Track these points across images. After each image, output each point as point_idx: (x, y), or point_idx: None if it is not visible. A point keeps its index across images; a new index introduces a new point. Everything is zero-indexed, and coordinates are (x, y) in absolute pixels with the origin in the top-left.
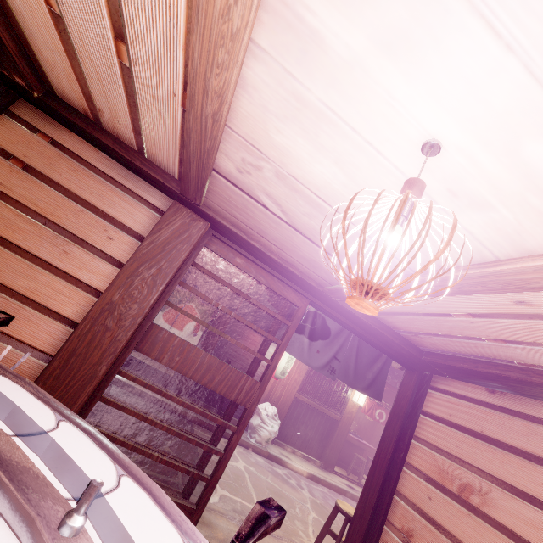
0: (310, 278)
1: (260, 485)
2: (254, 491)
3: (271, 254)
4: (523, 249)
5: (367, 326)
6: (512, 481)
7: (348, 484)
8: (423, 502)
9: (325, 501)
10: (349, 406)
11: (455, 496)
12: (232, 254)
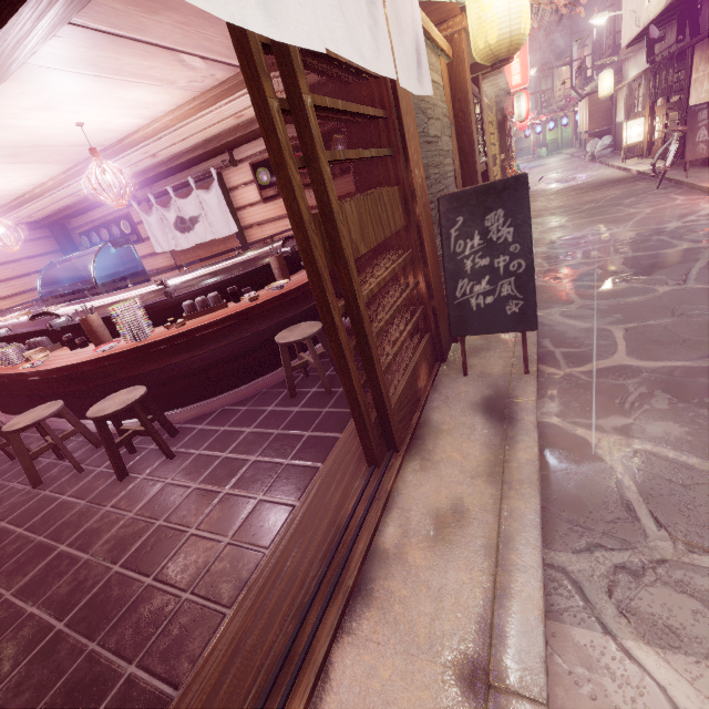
0: None
1: None
2: None
3: None
4: None
5: None
6: None
7: None
8: None
9: None
10: None
11: None
12: None
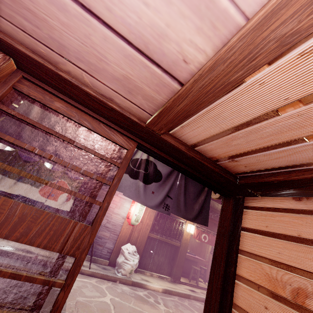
0: (131, 114)
1: None
2: None
3: (85, 87)
4: None
5: (190, 159)
6: None
7: (190, 289)
8: (261, 312)
9: (176, 308)
10: (184, 236)
11: (290, 303)
12: (48, 97)
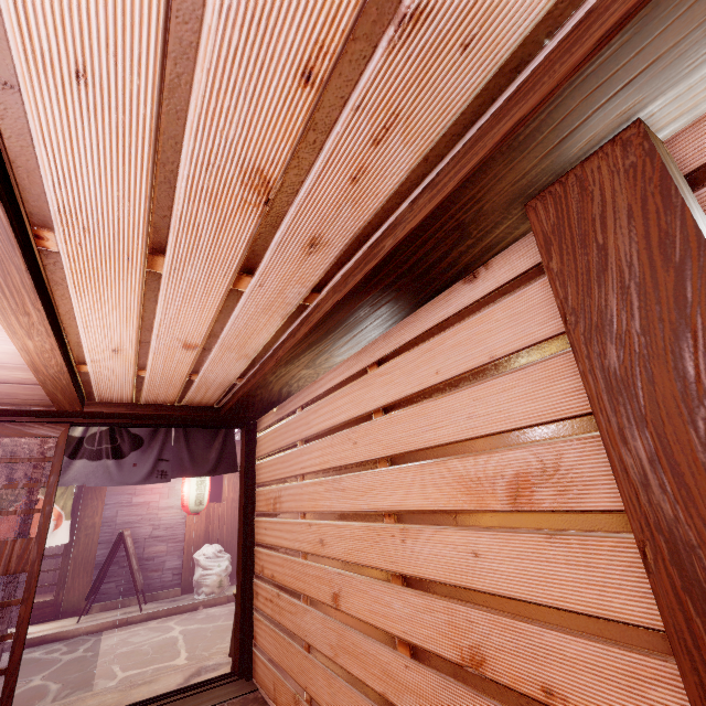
0: (32, 405)
1: (199, 636)
2: (186, 646)
3: None
4: (2, 329)
5: (145, 415)
6: (286, 474)
7: None
8: (264, 536)
9: None
10: None
11: (272, 514)
12: None
